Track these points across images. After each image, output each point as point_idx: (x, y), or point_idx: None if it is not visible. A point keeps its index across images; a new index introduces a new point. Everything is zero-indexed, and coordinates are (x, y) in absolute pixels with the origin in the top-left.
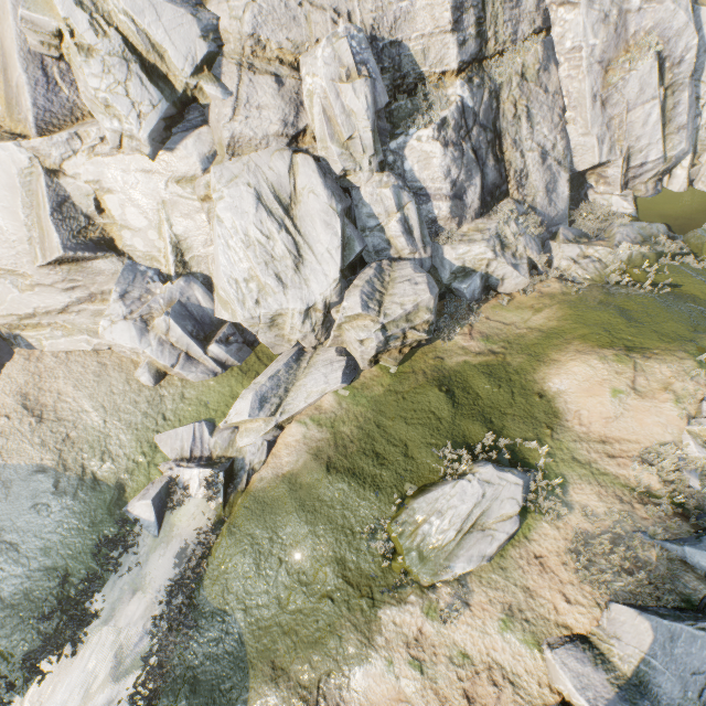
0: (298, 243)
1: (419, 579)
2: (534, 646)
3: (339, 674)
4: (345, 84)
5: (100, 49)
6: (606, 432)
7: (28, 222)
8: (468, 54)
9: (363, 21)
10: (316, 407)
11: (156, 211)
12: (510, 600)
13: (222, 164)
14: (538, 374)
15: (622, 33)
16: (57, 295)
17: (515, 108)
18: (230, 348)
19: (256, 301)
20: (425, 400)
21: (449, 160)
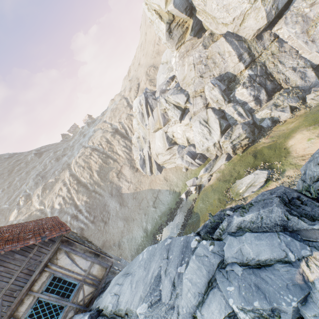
0: (209, 129)
1: (235, 199)
2: None
3: None
4: (212, 91)
5: (170, 108)
6: (304, 153)
7: (163, 143)
8: (247, 63)
9: (217, 74)
10: (219, 169)
11: (182, 133)
12: None
13: (192, 118)
14: (286, 142)
15: (308, 20)
16: (168, 156)
17: (273, 63)
18: (200, 159)
19: (202, 146)
20: (247, 160)
21: (249, 91)
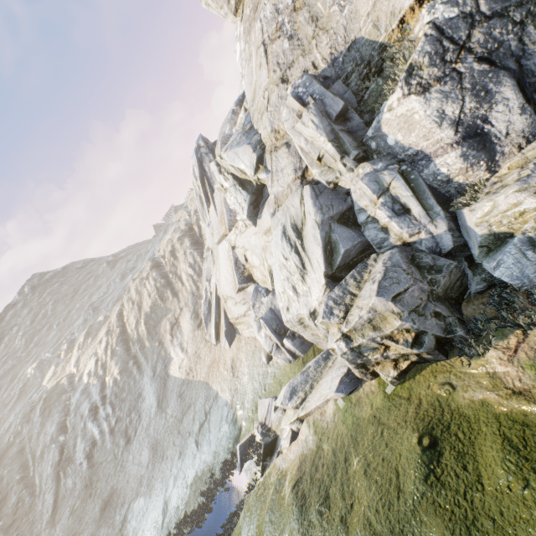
0: (303, 257)
1: None
2: None
3: None
4: (298, 124)
5: (228, 186)
6: None
7: (231, 273)
8: None
9: (323, 57)
10: (321, 411)
11: (261, 254)
12: None
13: (275, 216)
14: None
15: None
16: (242, 307)
17: None
18: (294, 341)
19: (287, 308)
20: (397, 449)
21: (437, 102)
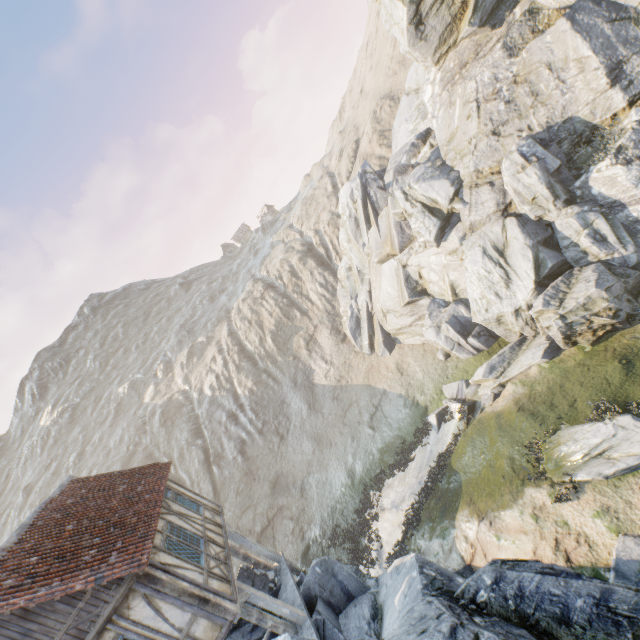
0: (507, 271)
1: (551, 476)
2: (613, 532)
3: (496, 511)
4: (520, 174)
5: (414, 213)
6: None
7: (397, 289)
8: (639, 86)
9: (539, 124)
10: (524, 374)
11: (441, 271)
12: (610, 504)
13: (467, 239)
14: None
15: None
16: (408, 318)
17: None
18: (480, 339)
19: (485, 310)
20: (603, 370)
21: (635, 172)
